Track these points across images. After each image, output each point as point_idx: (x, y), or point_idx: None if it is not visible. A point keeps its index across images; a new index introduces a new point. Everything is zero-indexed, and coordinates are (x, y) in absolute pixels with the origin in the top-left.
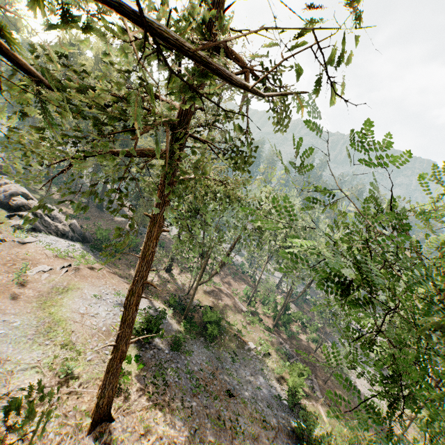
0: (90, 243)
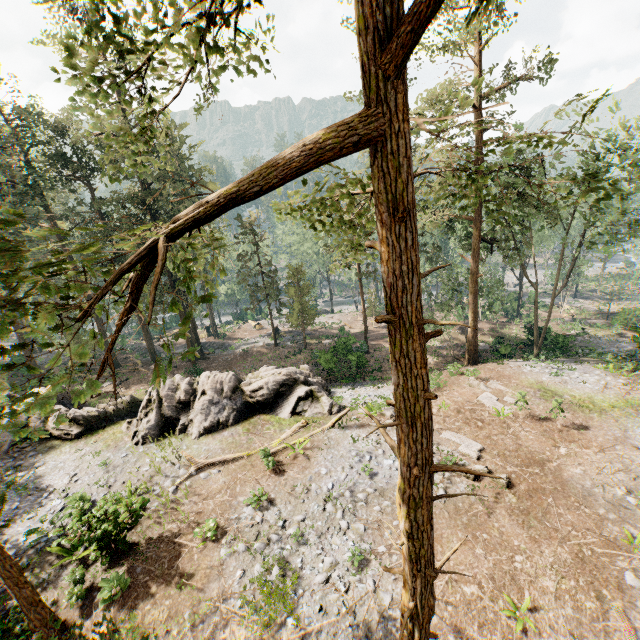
0: None
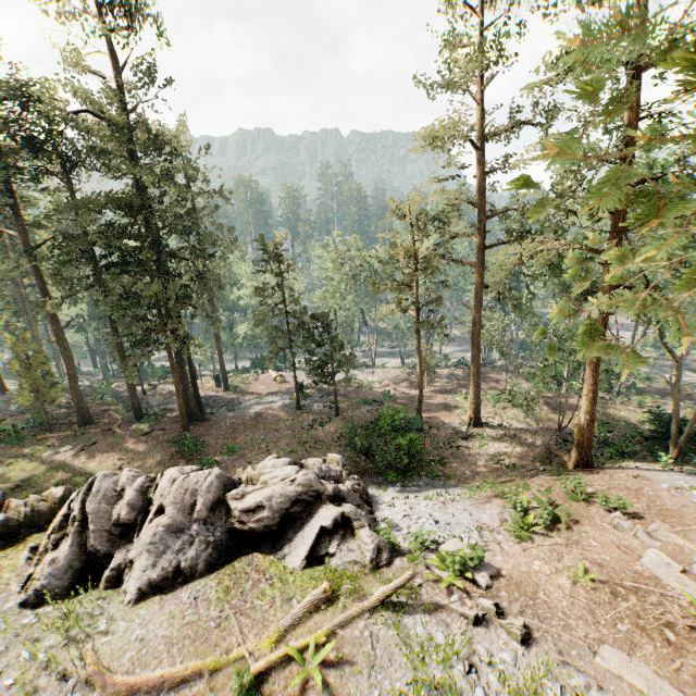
0: None
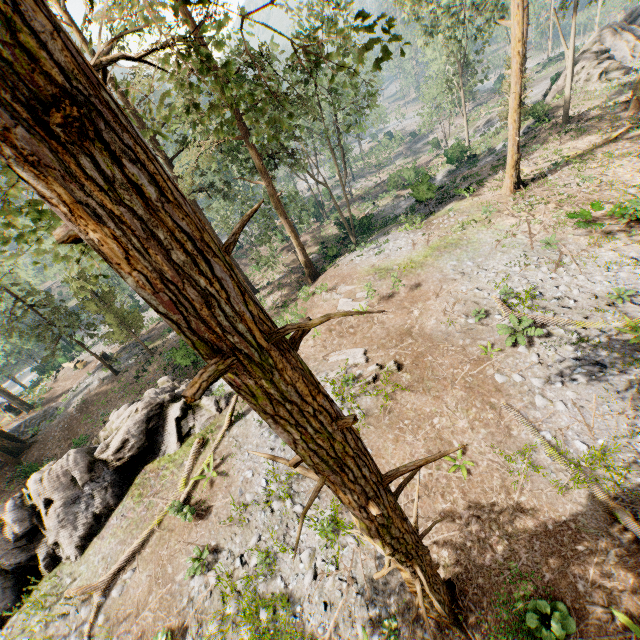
0: None
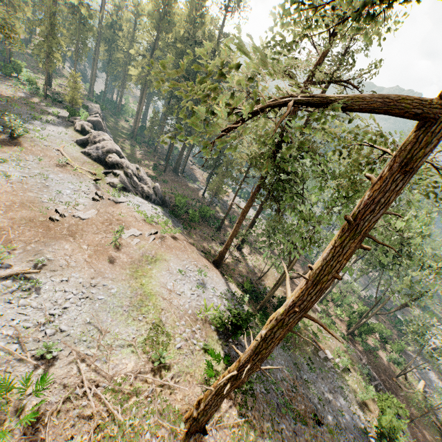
0: (168, 207)
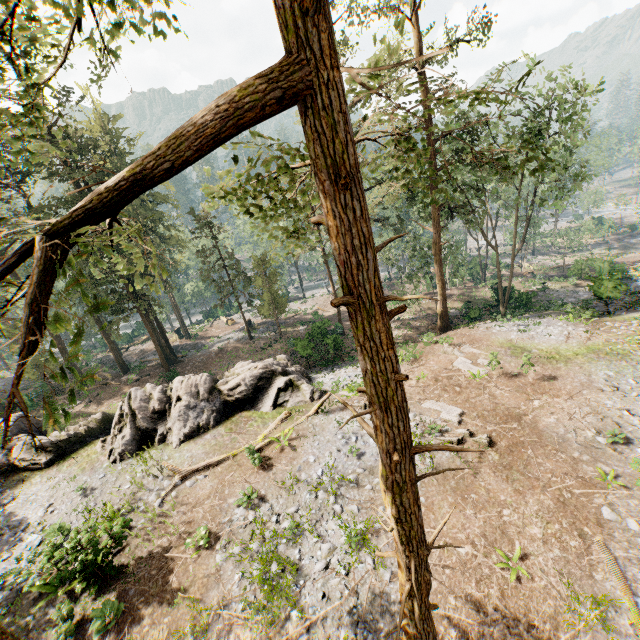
0: None
